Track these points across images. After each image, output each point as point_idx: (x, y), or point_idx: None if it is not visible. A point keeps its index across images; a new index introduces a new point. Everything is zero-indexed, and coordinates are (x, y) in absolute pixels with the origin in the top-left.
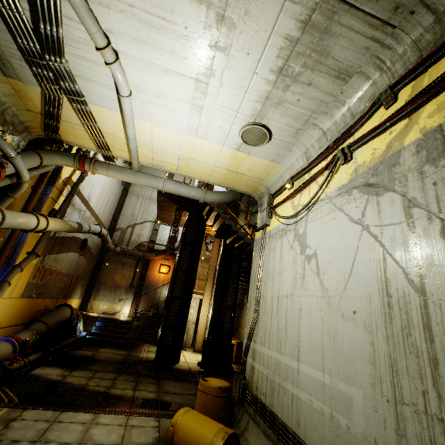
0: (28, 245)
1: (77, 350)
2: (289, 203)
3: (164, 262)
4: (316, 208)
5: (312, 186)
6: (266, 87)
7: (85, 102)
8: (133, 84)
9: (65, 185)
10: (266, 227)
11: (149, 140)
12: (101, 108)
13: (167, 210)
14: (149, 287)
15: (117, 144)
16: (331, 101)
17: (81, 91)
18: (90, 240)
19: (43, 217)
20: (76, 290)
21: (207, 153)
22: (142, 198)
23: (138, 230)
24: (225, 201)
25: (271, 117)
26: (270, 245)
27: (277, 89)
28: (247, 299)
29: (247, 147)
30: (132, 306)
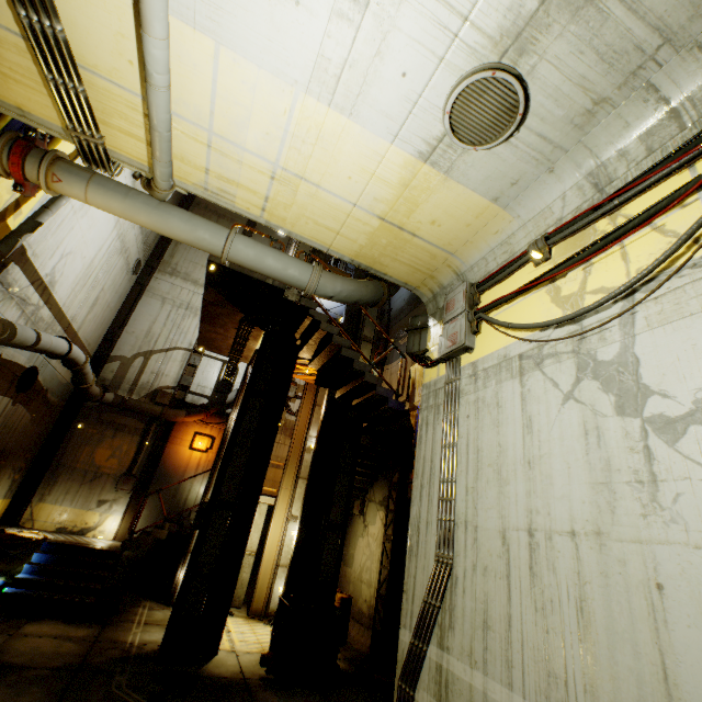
0: None
1: None
2: (541, 294)
3: (203, 429)
4: (673, 289)
5: (636, 240)
6: None
7: None
8: None
9: None
10: (460, 356)
11: (206, 107)
12: None
13: (221, 323)
14: (167, 477)
15: (117, 114)
16: None
17: None
18: (45, 372)
19: None
20: None
21: (347, 162)
22: (171, 304)
23: (156, 363)
24: (359, 299)
25: (549, 48)
26: (480, 395)
27: None
28: (360, 507)
29: (451, 152)
30: (125, 515)
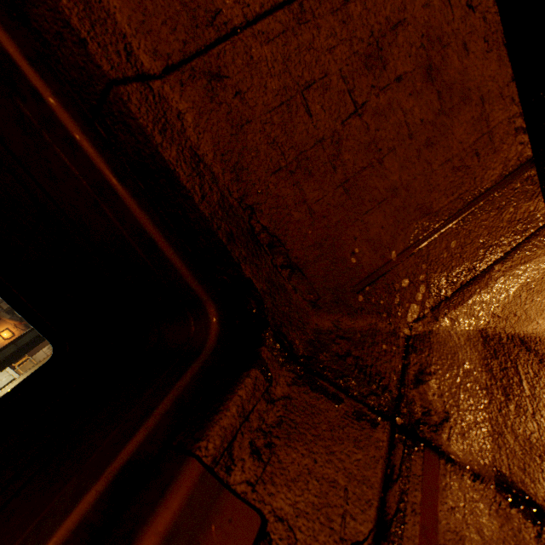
0: None
1: None
2: None
3: (13, 328)
4: None
5: None
6: None
7: None
8: None
9: None
10: None
11: None
12: None
13: None
14: None
15: None
16: None
17: None
18: None
19: None
20: None
21: None
22: None
23: None
24: None
25: None
26: None
27: None
28: None
29: None
30: None
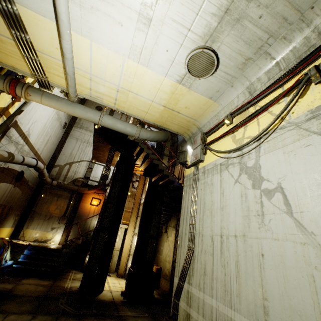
0: None
1: None
2: (229, 138)
3: (96, 196)
4: (273, 138)
5: (262, 117)
6: None
7: None
8: None
9: None
10: (199, 163)
11: (88, 64)
12: (32, 13)
13: (101, 150)
14: (81, 217)
15: (52, 68)
16: (295, 21)
17: None
18: (27, 173)
19: None
20: (8, 219)
21: (147, 85)
22: (80, 141)
23: (74, 167)
24: (158, 139)
25: (224, 39)
26: (206, 180)
27: None
28: (165, 229)
29: (190, 80)
30: (63, 234)
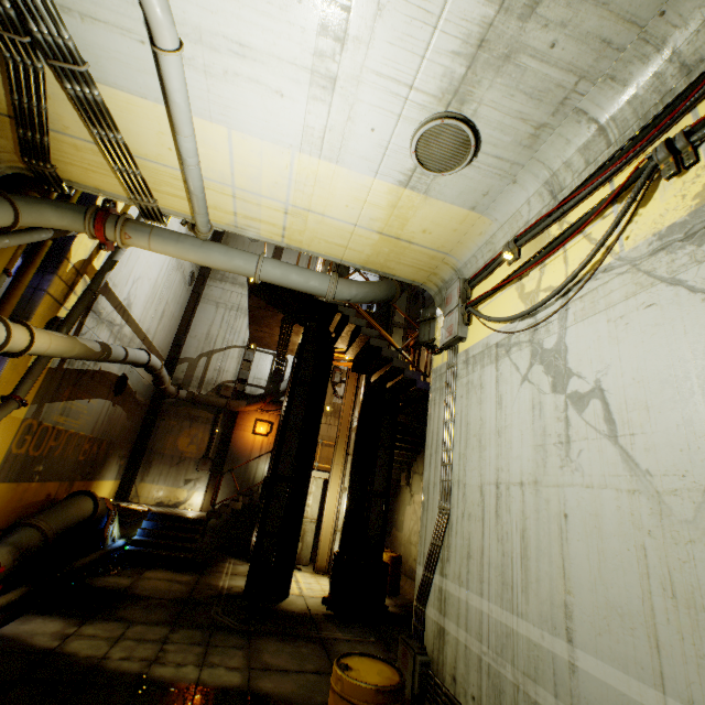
0: (5, 384)
1: (103, 575)
2: (512, 290)
3: (262, 416)
4: (591, 290)
5: (573, 246)
6: (483, 12)
7: (90, 77)
8: (186, 23)
9: (78, 276)
10: (457, 344)
11: (227, 171)
12: (124, 95)
13: (266, 324)
14: (237, 459)
15: (164, 184)
16: (630, 43)
17: (79, 51)
18: (132, 377)
19: (22, 327)
20: (109, 465)
21: (342, 195)
22: (224, 307)
23: (217, 361)
24: (373, 298)
25: (484, 96)
26: (470, 378)
27: (509, 14)
28: (406, 479)
29: (425, 178)
30: (207, 491)
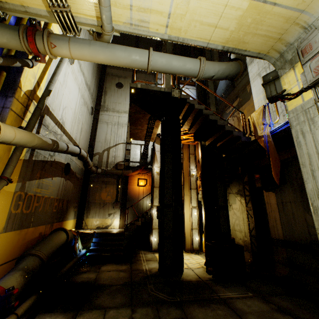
0: None
1: (79, 273)
2: None
3: (140, 176)
4: None
5: None
6: None
7: None
8: None
9: (29, 100)
10: None
11: None
12: None
13: (139, 123)
14: (132, 200)
15: None
16: None
17: None
18: (72, 165)
19: None
20: (69, 212)
21: None
22: (111, 124)
23: (112, 152)
24: (228, 74)
25: None
26: None
27: None
28: None
29: None
30: (120, 218)
